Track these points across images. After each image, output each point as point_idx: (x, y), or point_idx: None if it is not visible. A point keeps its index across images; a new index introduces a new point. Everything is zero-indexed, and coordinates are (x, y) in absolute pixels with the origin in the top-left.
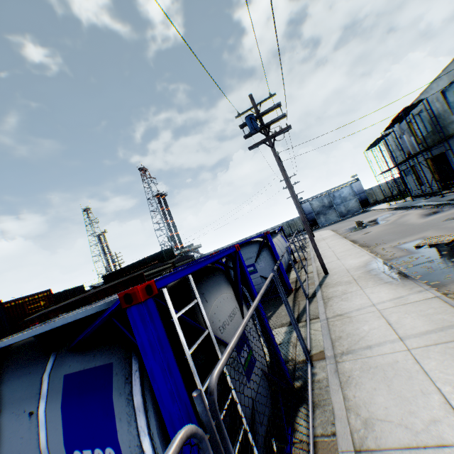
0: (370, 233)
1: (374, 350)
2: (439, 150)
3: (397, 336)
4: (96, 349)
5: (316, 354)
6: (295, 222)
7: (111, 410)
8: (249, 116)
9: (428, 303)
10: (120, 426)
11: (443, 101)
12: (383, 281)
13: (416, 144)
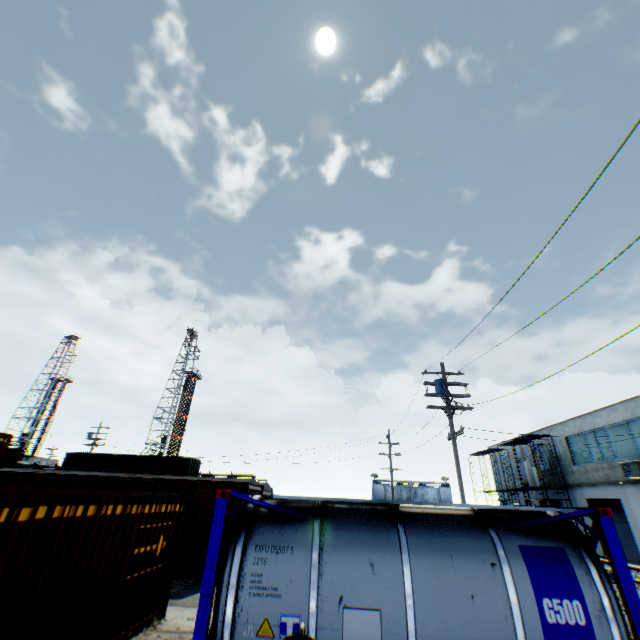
0: None
1: None
2: (554, 496)
3: None
4: (538, 535)
5: None
6: None
7: (572, 575)
8: (441, 380)
9: None
10: (583, 587)
11: (566, 446)
12: None
13: (538, 477)
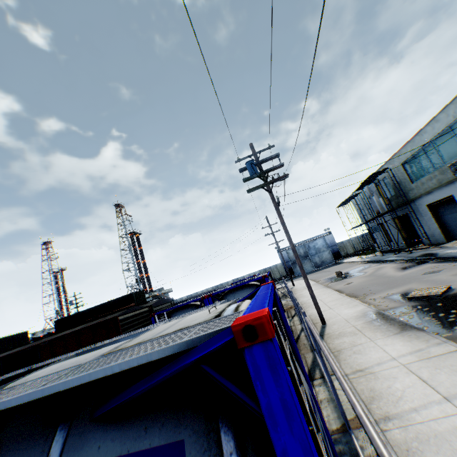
0: (353, 284)
1: (421, 413)
2: (402, 212)
3: (441, 395)
4: (146, 417)
5: (351, 420)
6: (272, 270)
7: None
8: (250, 162)
9: (455, 357)
10: None
11: (403, 171)
12: (392, 332)
13: (385, 204)
